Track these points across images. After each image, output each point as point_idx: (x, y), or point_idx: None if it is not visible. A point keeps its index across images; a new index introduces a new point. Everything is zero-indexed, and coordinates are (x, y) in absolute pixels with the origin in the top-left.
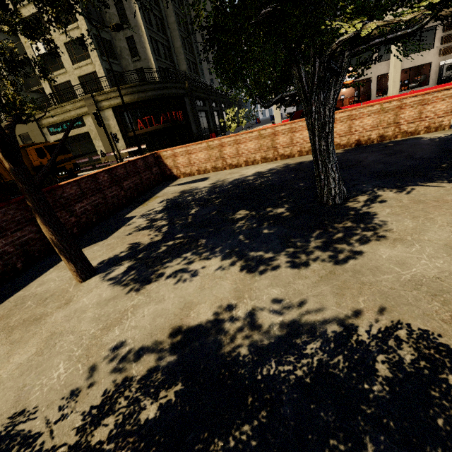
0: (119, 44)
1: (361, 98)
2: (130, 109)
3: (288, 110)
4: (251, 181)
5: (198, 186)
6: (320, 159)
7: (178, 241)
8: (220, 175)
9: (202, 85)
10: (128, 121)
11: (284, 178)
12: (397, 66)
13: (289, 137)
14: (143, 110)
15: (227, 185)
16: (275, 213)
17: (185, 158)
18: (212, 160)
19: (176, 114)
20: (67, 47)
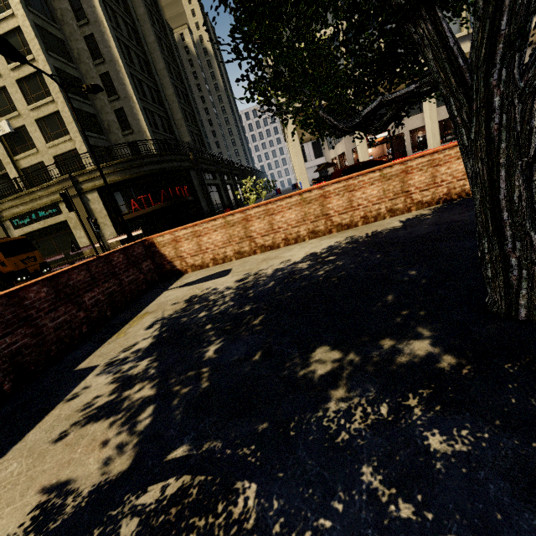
0: (106, 117)
1: (395, 156)
2: (121, 188)
3: (311, 177)
4: (307, 271)
5: (215, 286)
6: (508, 222)
7: (173, 489)
8: (250, 264)
9: (210, 157)
10: (118, 202)
11: (365, 261)
12: (433, 117)
13: (347, 198)
14: (137, 188)
15: (267, 282)
16: (415, 358)
17: (192, 243)
18: (235, 242)
19: (180, 190)
20: (39, 124)
